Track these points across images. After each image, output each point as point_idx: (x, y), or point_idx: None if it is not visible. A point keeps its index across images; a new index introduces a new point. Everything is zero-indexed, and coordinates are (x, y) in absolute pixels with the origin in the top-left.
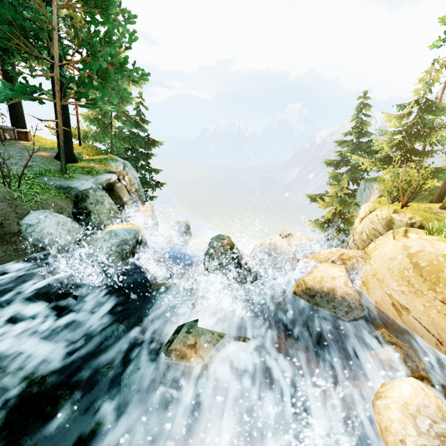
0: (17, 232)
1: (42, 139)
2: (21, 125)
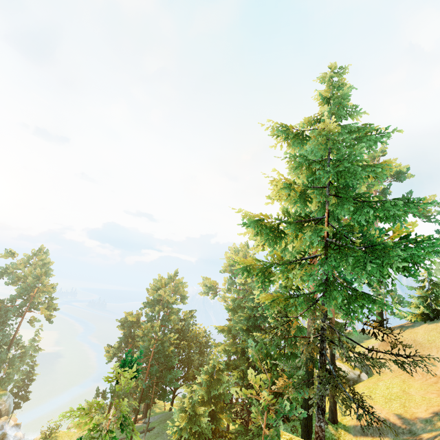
0: None
1: None
2: None
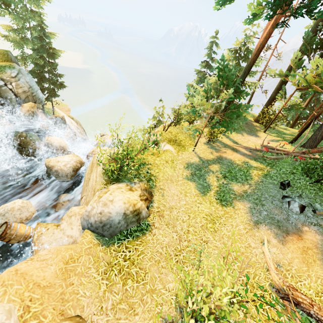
0: None
1: None
2: None
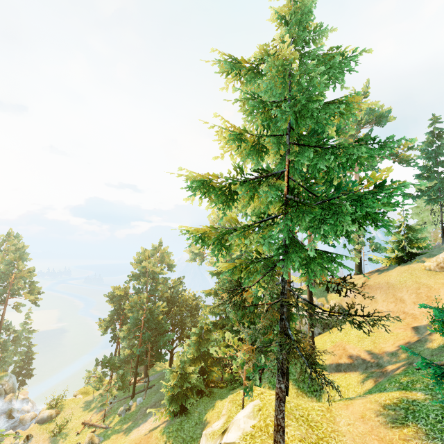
0: None
1: None
2: None
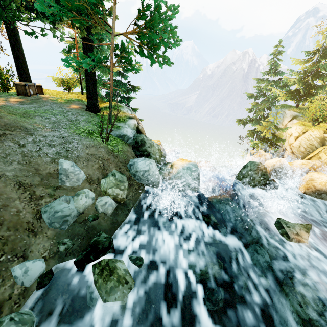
0: (129, 176)
1: (46, 90)
2: (27, 78)
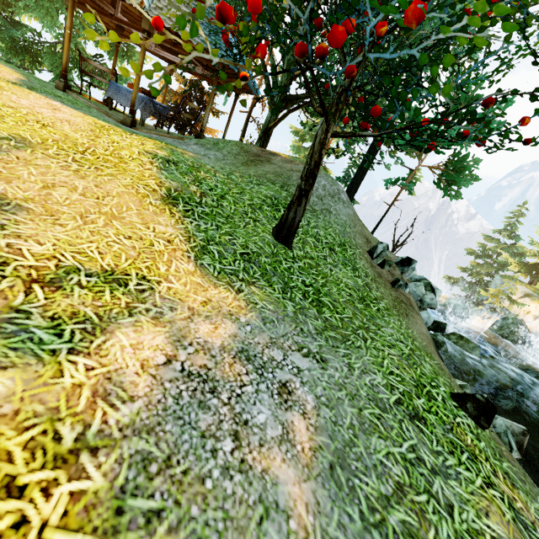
0: None
1: None
2: None
